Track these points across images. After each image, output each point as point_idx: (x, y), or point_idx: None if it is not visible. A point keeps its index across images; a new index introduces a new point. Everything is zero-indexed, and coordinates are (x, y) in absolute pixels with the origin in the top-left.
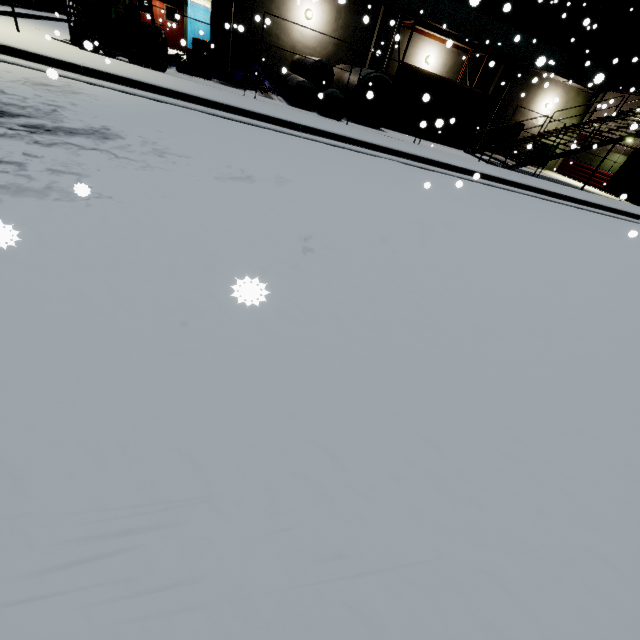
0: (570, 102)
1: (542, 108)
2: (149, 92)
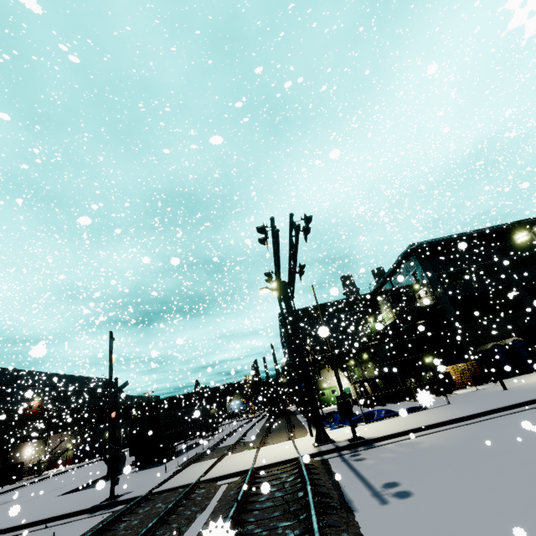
0: (38, 445)
1: (27, 453)
2: None
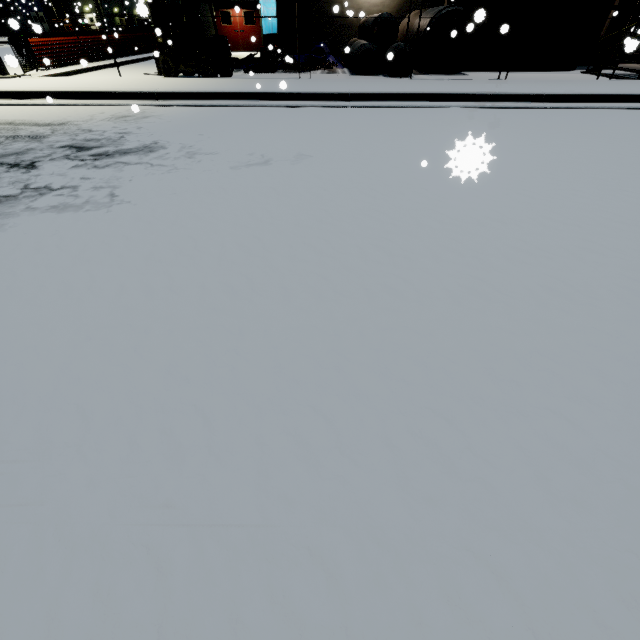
0: None
1: None
2: (208, 100)
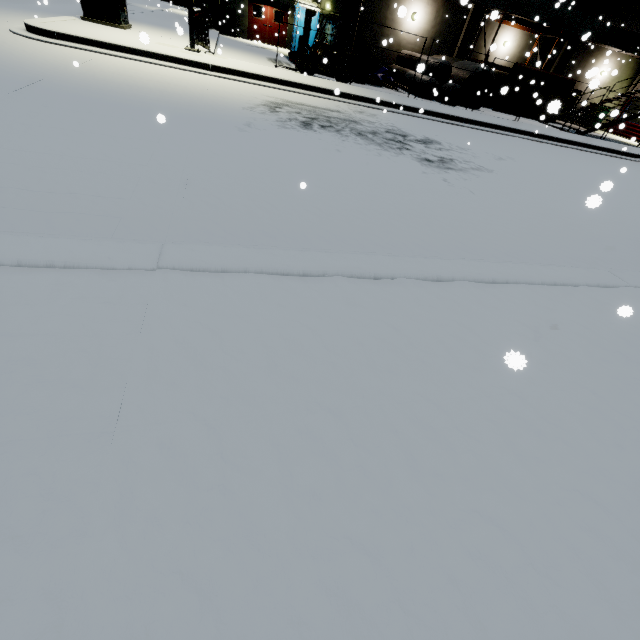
0: (622, 68)
1: (597, 75)
2: (383, 106)
